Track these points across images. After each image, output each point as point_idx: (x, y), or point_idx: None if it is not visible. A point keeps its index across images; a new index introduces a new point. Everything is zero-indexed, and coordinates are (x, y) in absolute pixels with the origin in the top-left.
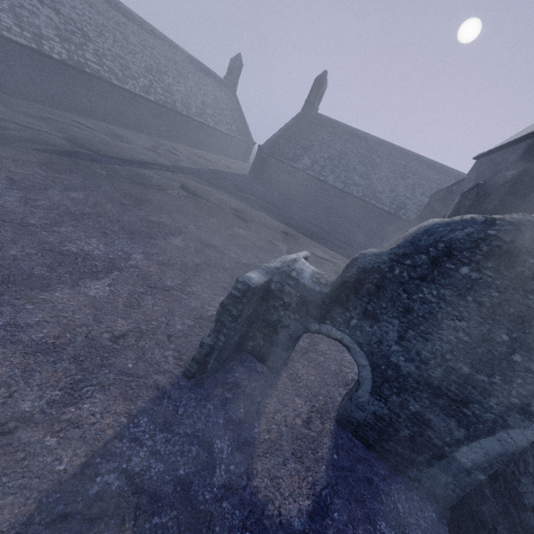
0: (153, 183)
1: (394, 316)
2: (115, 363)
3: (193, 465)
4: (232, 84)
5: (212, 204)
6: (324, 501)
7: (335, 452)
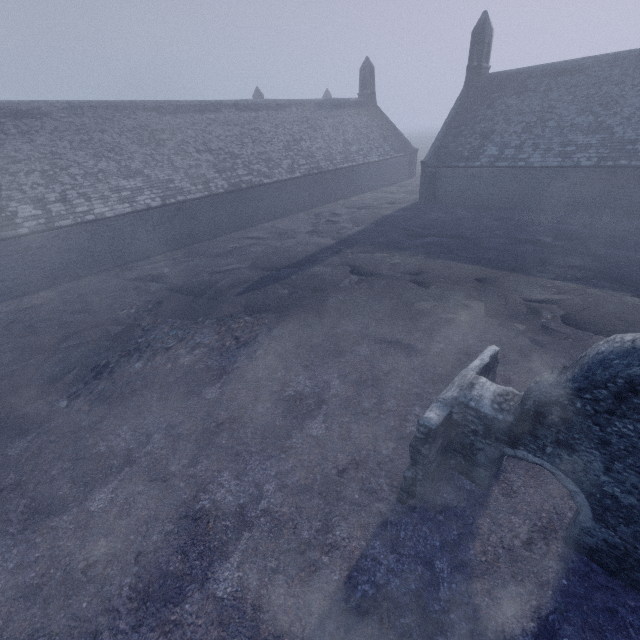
0: (325, 281)
1: (591, 447)
2: (346, 495)
3: (420, 581)
4: (369, 98)
5: (385, 279)
6: (551, 625)
7: (564, 577)
